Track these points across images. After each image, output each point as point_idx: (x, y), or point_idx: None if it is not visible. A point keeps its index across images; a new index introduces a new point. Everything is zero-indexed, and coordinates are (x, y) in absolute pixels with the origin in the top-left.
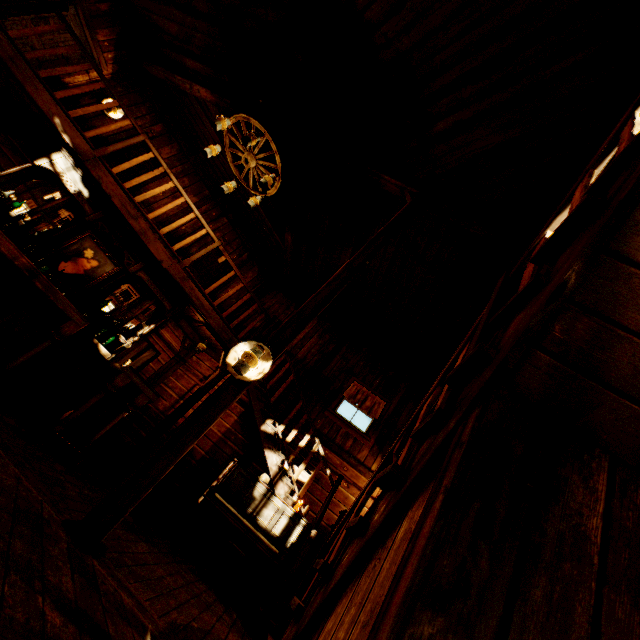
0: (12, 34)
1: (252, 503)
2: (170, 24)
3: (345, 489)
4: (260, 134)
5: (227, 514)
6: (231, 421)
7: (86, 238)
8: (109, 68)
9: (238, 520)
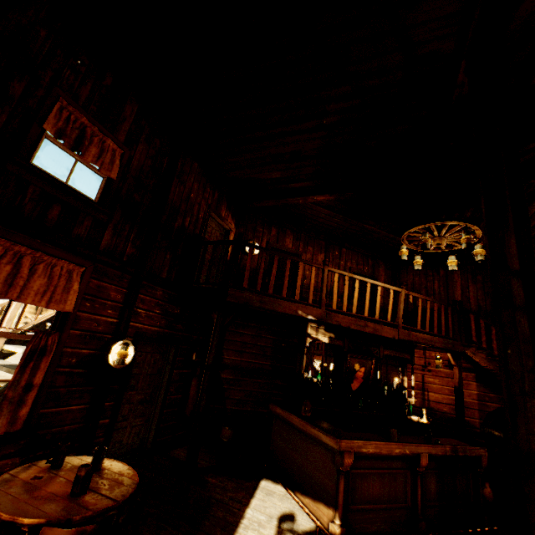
0: (245, 285)
1: None
2: (273, 173)
3: None
4: (468, 231)
5: None
6: (473, 387)
7: (349, 360)
8: (232, 225)
9: None
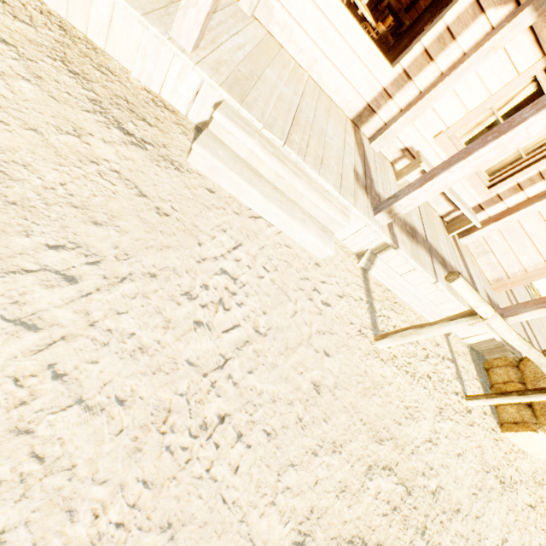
0: None
1: None
2: None
3: None
4: None
5: None
6: None
7: None
8: None
9: None
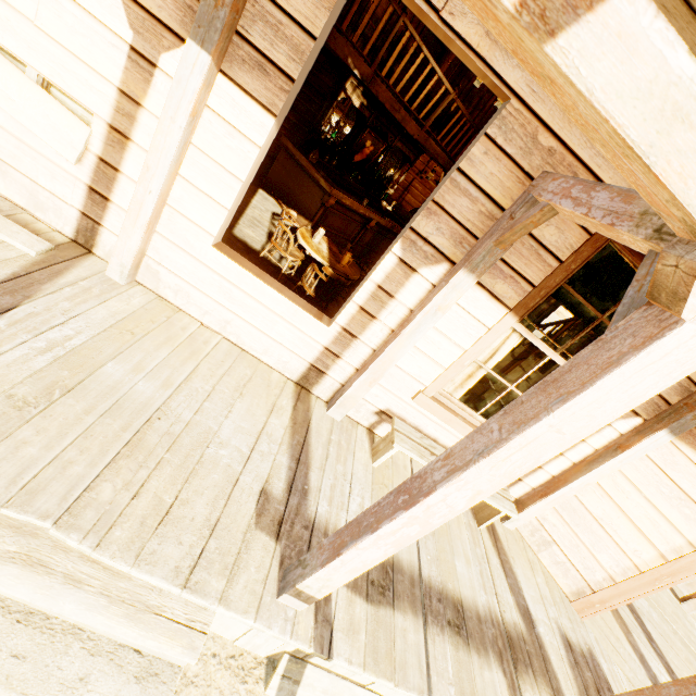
0: None
1: None
2: None
3: None
4: None
5: None
6: None
7: (366, 135)
8: None
9: None
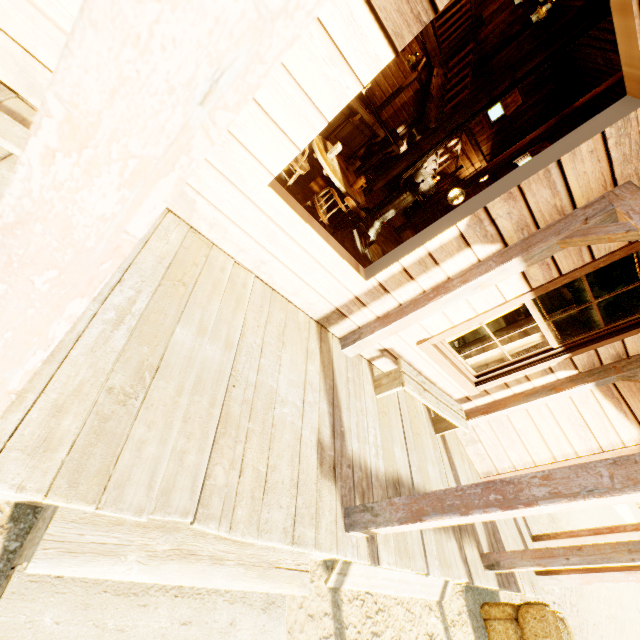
0: None
1: (417, 177)
2: None
3: (459, 157)
4: None
5: None
6: (408, 96)
7: None
8: None
9: None
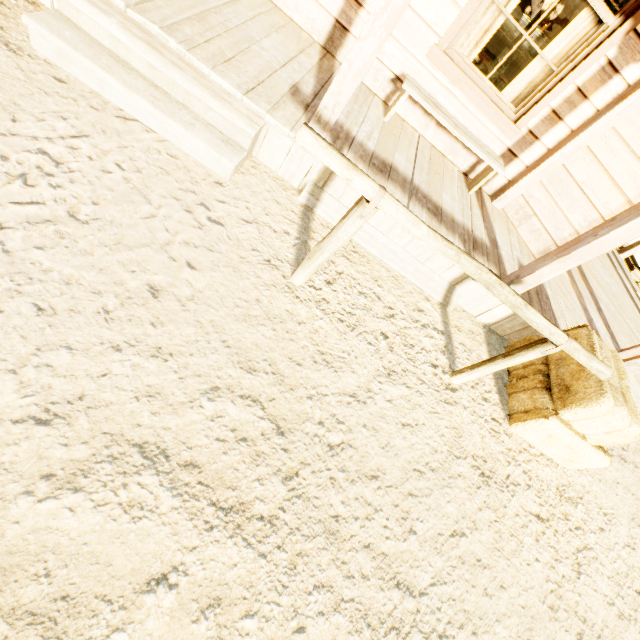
0: None
1: (517, 30)
2: None
3: None
4: None
5: (503, 40)
6: None
7: None
8: None
9: (508, 43)
